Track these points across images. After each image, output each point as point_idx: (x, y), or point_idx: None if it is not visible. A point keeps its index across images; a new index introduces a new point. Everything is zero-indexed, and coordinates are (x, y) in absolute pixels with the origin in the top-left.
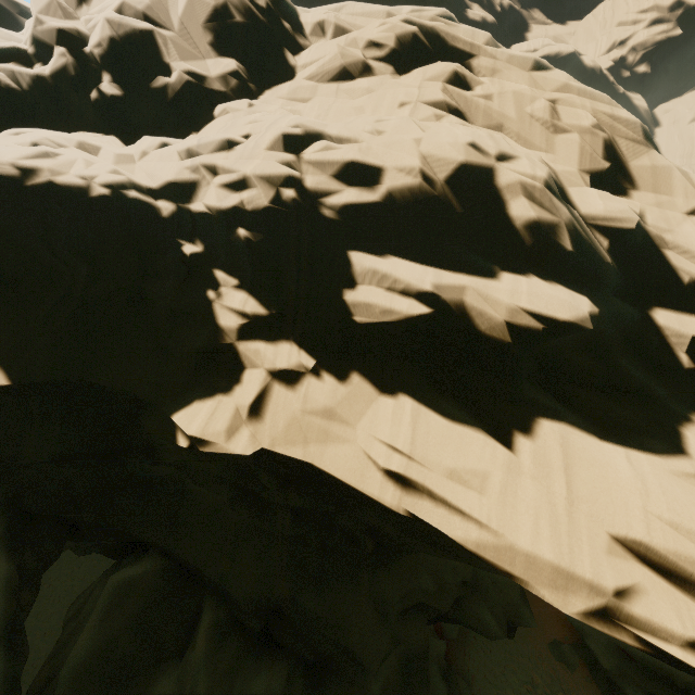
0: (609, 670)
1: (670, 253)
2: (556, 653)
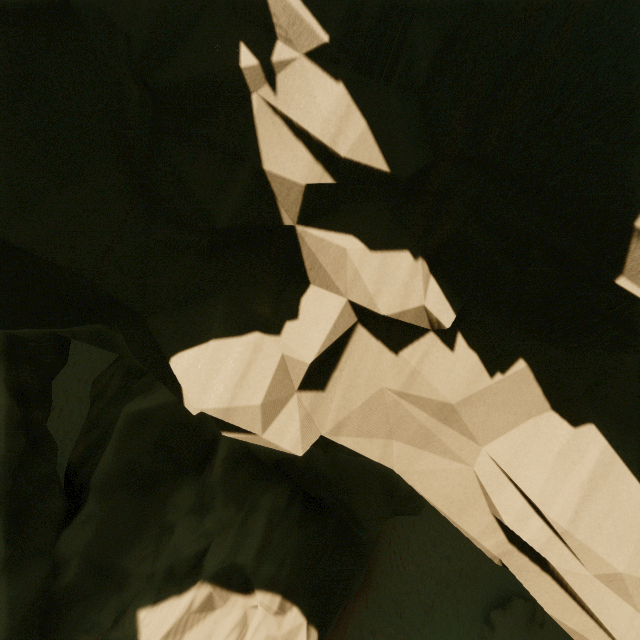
0: None
1: None
2: None
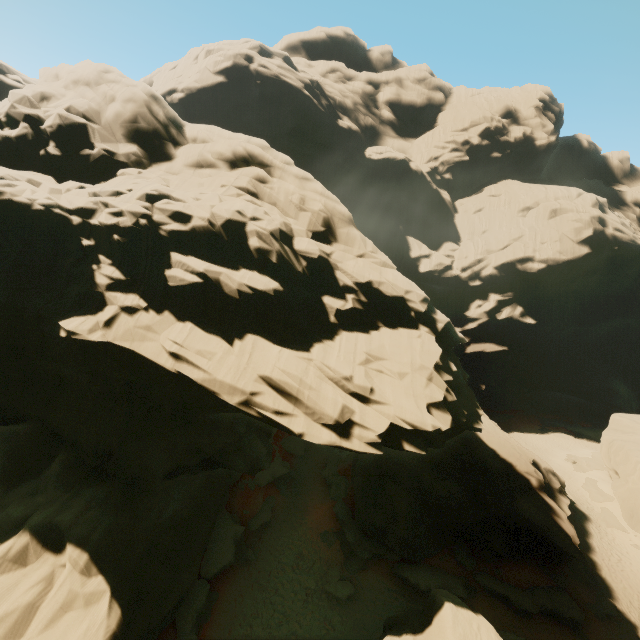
0: (351, 542)
1: (338, 272)
2: (323, 537)
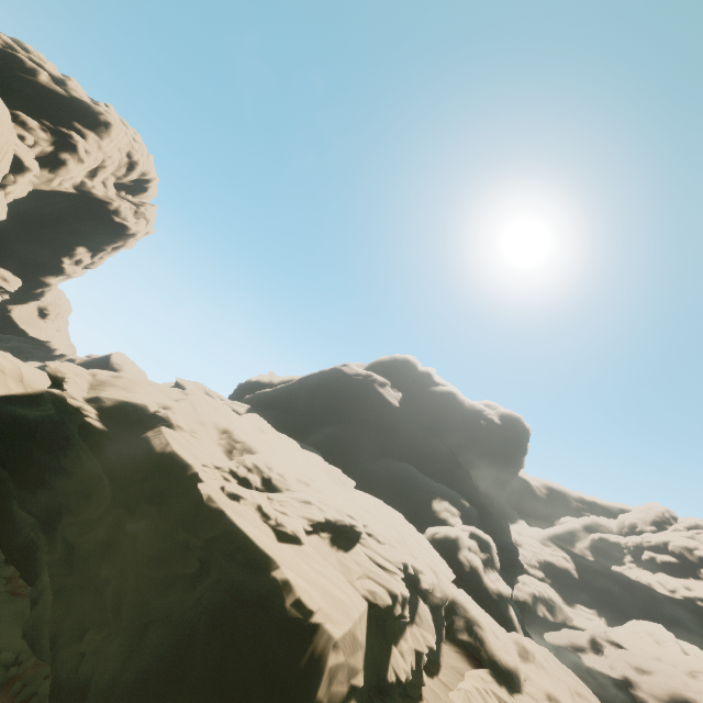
0: None
1: None
2: None
